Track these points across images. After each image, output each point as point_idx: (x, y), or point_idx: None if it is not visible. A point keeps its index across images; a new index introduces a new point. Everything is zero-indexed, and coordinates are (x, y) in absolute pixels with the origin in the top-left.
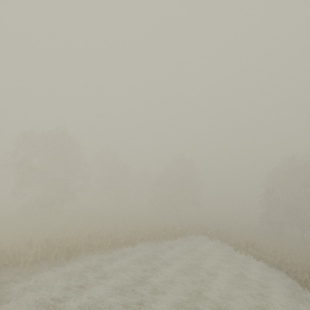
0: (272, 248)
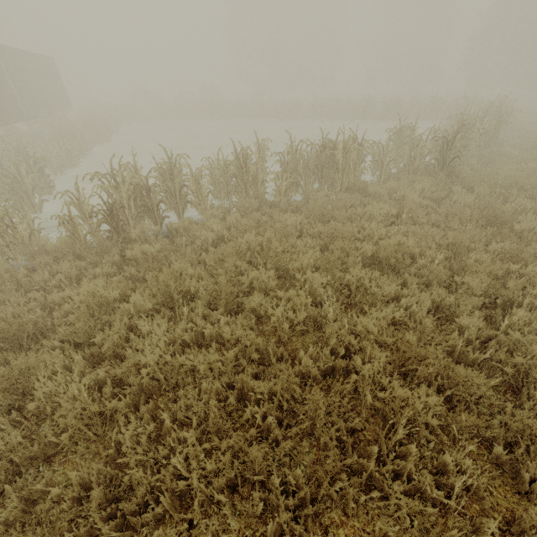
0: (501, 106)
